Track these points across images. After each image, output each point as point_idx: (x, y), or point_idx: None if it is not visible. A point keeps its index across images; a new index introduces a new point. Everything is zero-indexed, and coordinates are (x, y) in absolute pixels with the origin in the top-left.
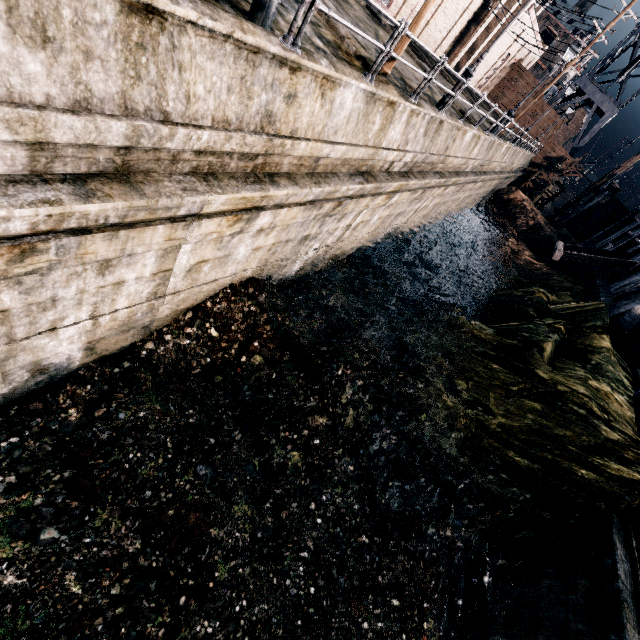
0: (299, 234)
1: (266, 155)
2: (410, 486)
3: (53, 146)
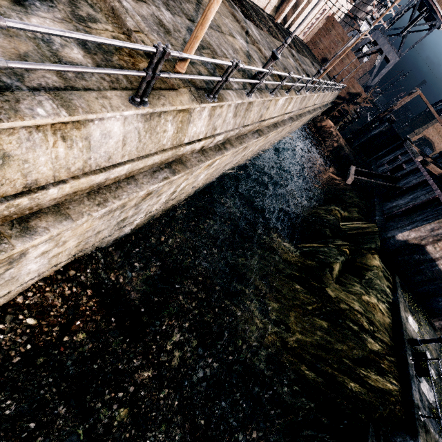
0: (111, 223)
1: None
2: (226, 402)
3: None
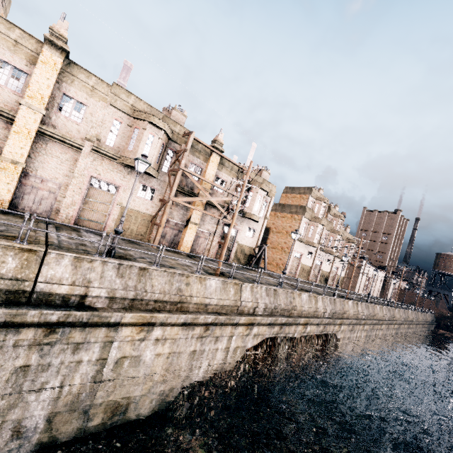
0: (396, 332)
1: (393, 318)
2: None
3: (388, 317)
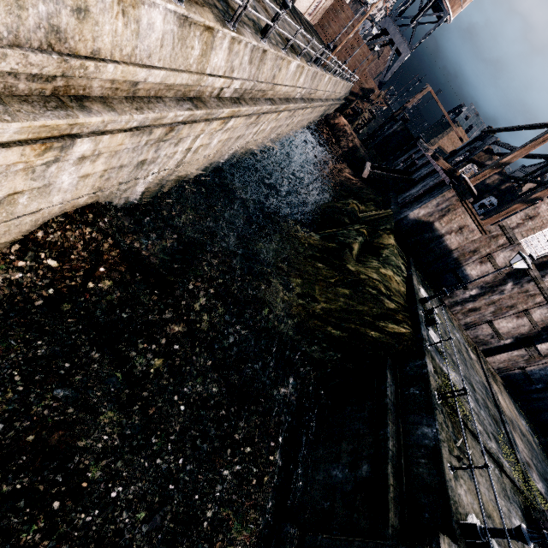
0: (133, 159)
1: (66, 76)
2: (259, 365)
3: None
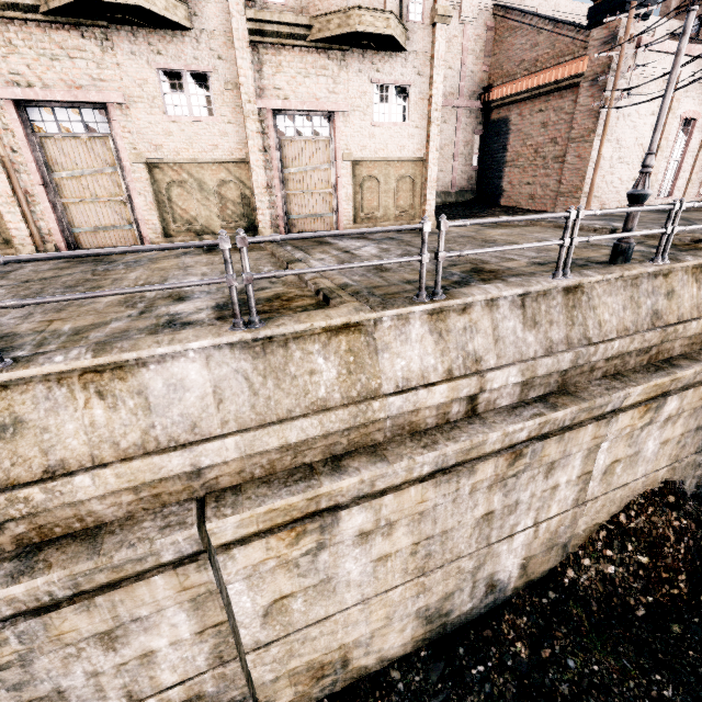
0: None
1: (658, 345)
2: None
3: (531, 380)
